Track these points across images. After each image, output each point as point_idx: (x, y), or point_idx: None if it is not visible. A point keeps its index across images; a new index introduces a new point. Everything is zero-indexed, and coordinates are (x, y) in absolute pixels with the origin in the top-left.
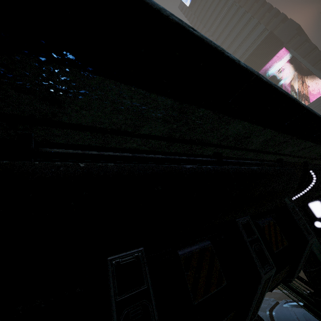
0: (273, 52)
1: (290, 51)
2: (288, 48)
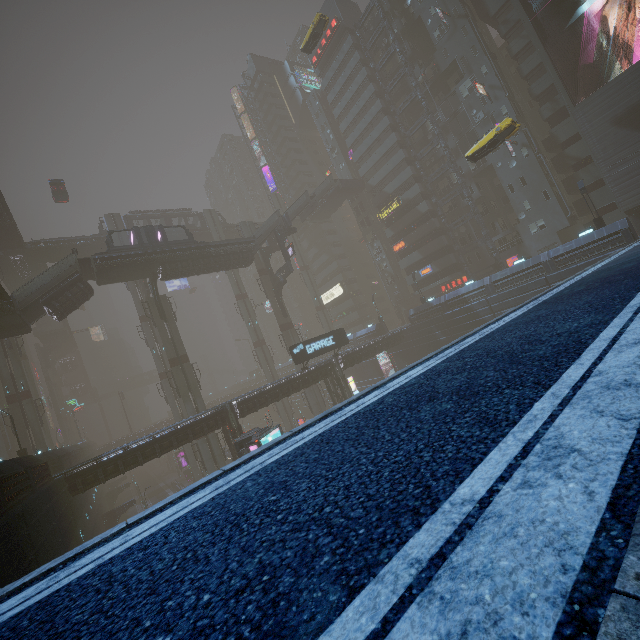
0: None
1: None
2: None
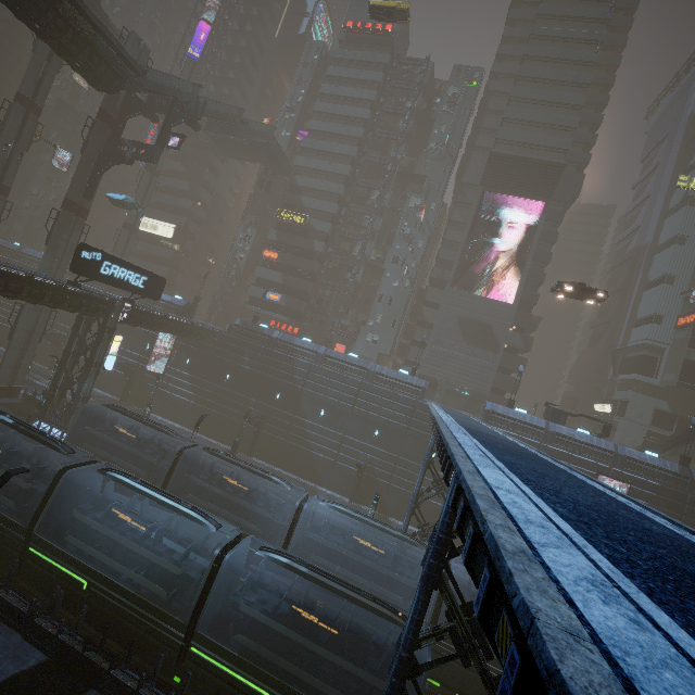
0: (534, 193)
1: (542, 218)
2: (545, 210)
